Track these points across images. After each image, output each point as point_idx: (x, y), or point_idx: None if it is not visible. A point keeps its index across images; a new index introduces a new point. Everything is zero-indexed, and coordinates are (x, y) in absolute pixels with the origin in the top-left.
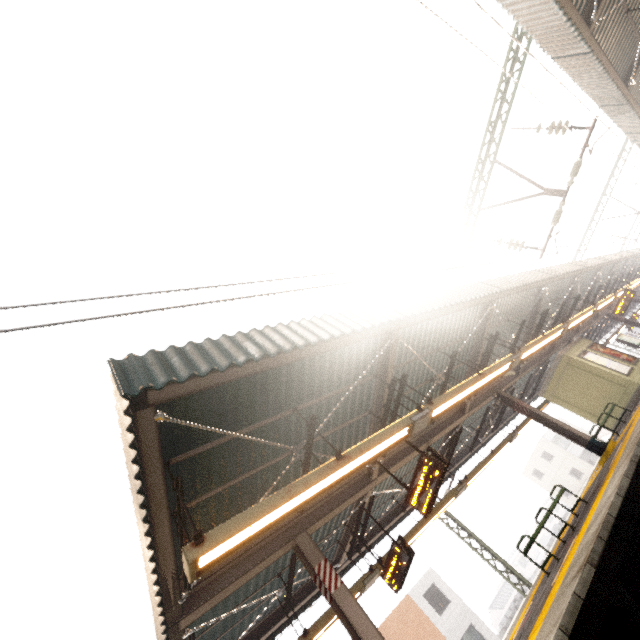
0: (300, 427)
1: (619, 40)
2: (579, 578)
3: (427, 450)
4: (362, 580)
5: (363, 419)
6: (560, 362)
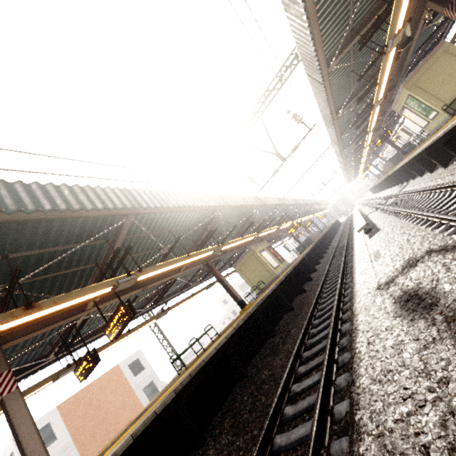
0: (13, 269)
1: (343, 85)
2: (163, 401)
3: (126, 301)
4: (58, 373)
5: (90, 268)
6: (249, 252)
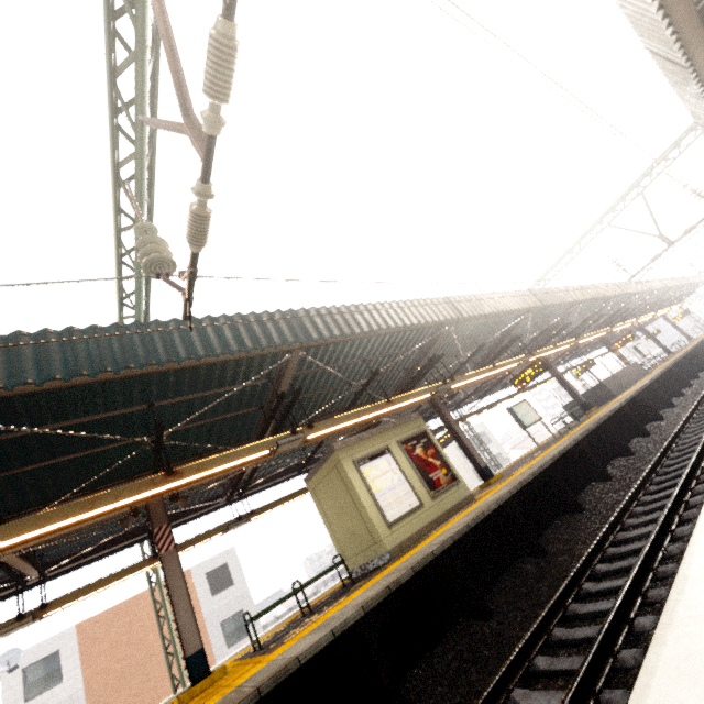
0: None
1: None
2: None
3: None
4: None
5: None
6: (330, 459)
